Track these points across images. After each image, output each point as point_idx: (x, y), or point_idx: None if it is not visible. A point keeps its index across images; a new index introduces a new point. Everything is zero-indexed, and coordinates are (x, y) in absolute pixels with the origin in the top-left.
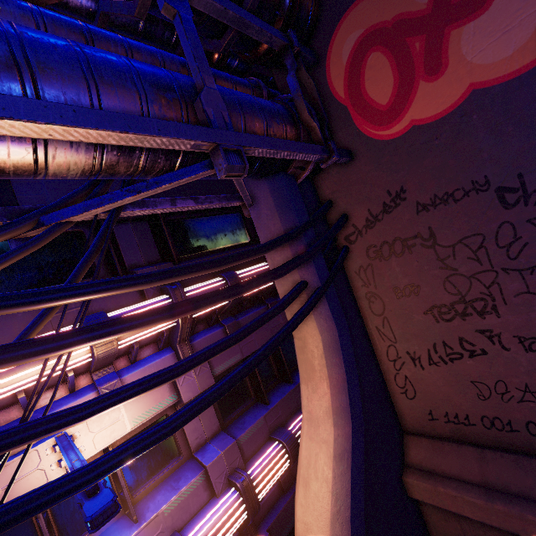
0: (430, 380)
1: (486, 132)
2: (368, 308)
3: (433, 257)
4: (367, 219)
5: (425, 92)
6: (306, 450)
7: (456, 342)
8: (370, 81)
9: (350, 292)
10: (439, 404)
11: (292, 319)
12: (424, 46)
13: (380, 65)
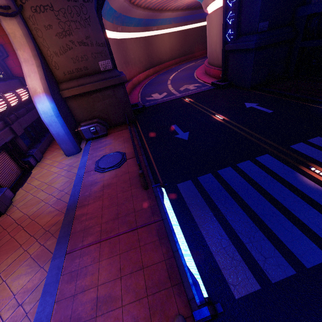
0: (62, 61)
1: None
2: (37, 35)
3: (54, 14)
4: None
5: None
6: (26, 69)
7: (65, 46)
8: None
9: (28, 26)
10: (65, 69)
11: (11, 13)
12: None
13: None
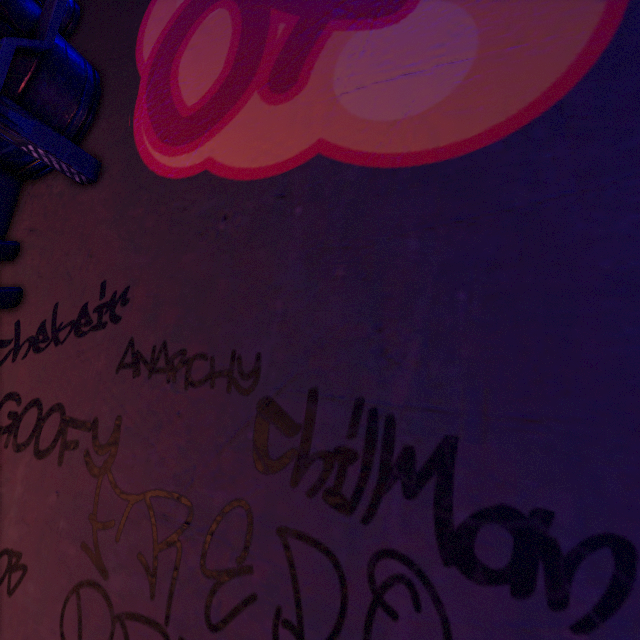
0: None
1: (301, 254)
2: None
3: (87, 504)
4: (42, 325)
5: (253, 117)
6: None
7: None
8: (193, 53)
9: None
10: None
11: None
12: (289, 35)
13: (219, 34)
